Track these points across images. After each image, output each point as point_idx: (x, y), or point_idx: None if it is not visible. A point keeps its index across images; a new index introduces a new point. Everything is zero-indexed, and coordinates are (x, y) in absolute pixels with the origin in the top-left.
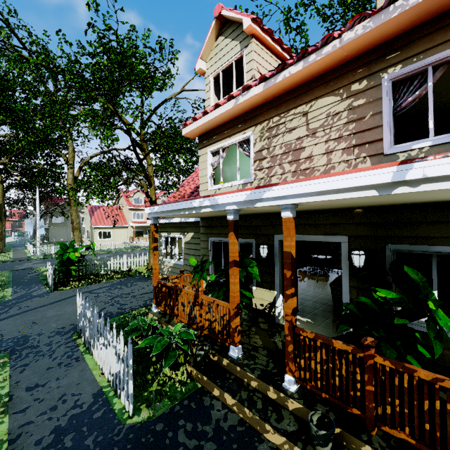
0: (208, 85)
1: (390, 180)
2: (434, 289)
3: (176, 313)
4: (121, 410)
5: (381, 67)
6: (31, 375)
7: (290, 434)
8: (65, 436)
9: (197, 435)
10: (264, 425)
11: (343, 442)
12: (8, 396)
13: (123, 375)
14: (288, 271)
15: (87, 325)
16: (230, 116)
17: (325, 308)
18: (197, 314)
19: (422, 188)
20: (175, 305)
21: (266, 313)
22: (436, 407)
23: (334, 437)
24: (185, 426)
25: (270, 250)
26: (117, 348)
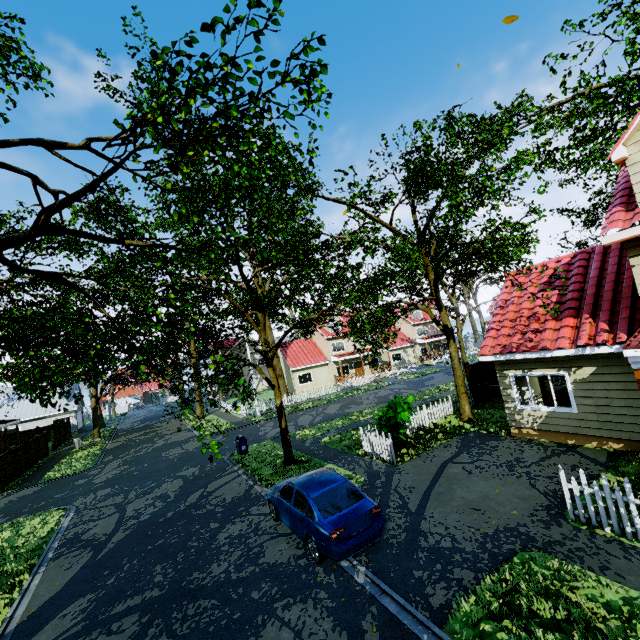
0: (638, 174)
1: None
2: None
3: None
4: None
5: None
6: None
7: None
8: None
9: None
10: None
11: None
12: None
13: None
14: None
15: (636, 513)
16: None
17: None
18: None
19: None
20: None
21: None
22: None
23: None
24: None
25: None
26: None
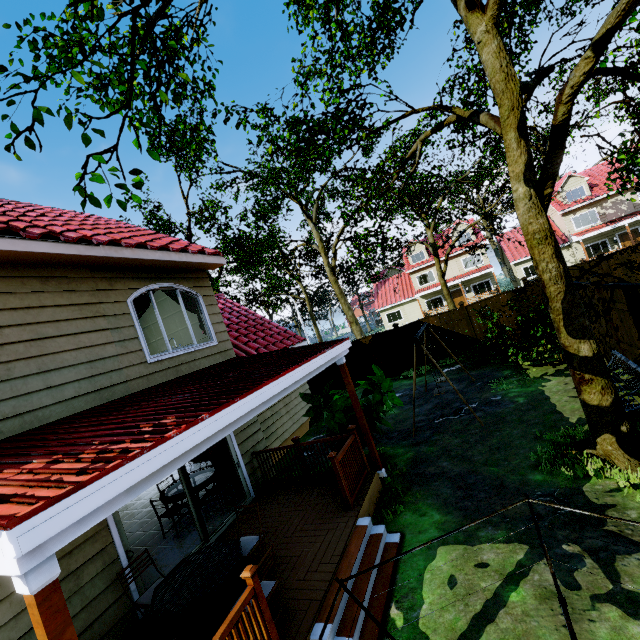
0: None
1: None
2: None
3: None
4: None
5: None
6: None
7: None
8: None
9: None
10: None
11: None
12: None
13: None
14: None
15: None
16: None
17: None
18: None
19: None
20: None
21: None
22: None
23: None
24: None
25: None
26: None
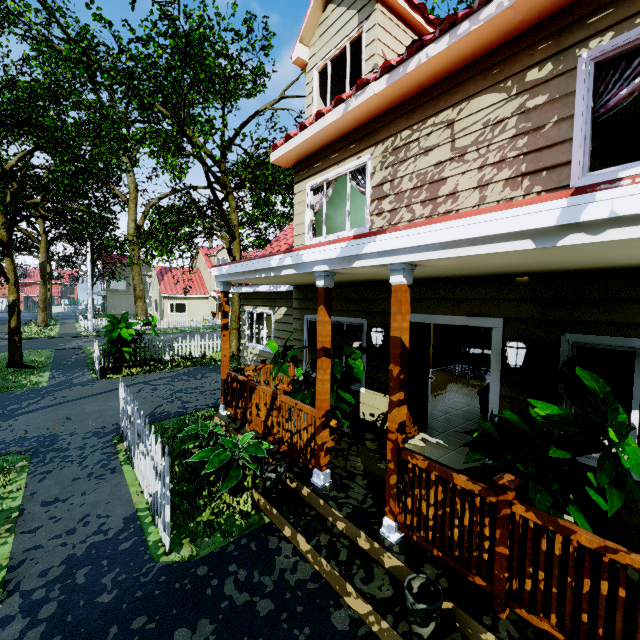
0: (310, 84)
1: (555, 222)
2: (633, 407)
3: (249, 419)
4: (156, 543)
5: (578, 39)
6: (52, 485)
7: (378, 602)
8: (78, 570)
9: (251, 588)
10: (345, 585)
11: (456, 623)
12: (18, 511)
13: (161, 496)
14: (396, 366)
15: (128, 427)
16: (338, 131)
17: (470, 426)
18: (274, 422)
19: (609, 236)
20: (247, 407)
21: (377, 428)
22: (601, 591)
23: (443, 614)
24: (237, 573)
25: (387, 336)
26: (154, 460)
